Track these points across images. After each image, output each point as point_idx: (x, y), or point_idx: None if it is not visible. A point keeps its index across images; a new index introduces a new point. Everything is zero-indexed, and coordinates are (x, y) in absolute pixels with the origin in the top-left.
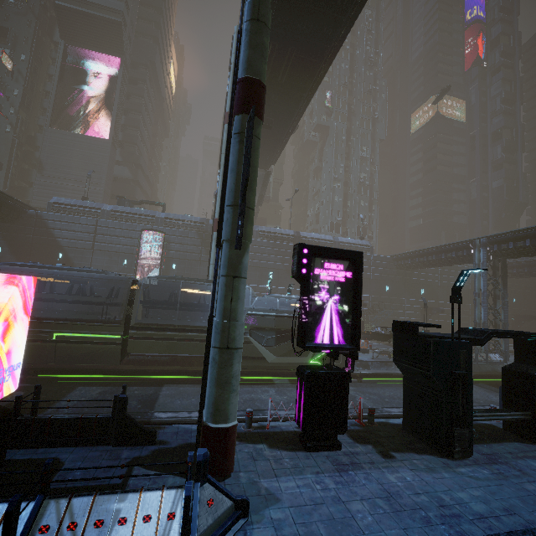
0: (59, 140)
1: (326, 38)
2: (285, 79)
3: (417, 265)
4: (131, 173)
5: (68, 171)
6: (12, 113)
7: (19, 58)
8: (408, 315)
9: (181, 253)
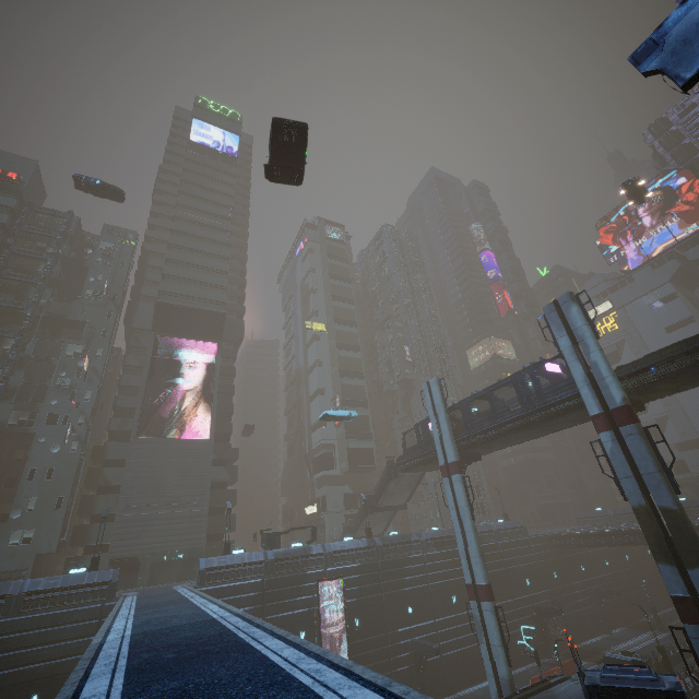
0: (149, 451)
1: (564, 427)
2: (514, 439)
3: (581, 546)
4: (229, 473)
5: (160, 492)
6: (81, 423)
7: (95, 353)
8: (584, 604)
9: (361, 598)
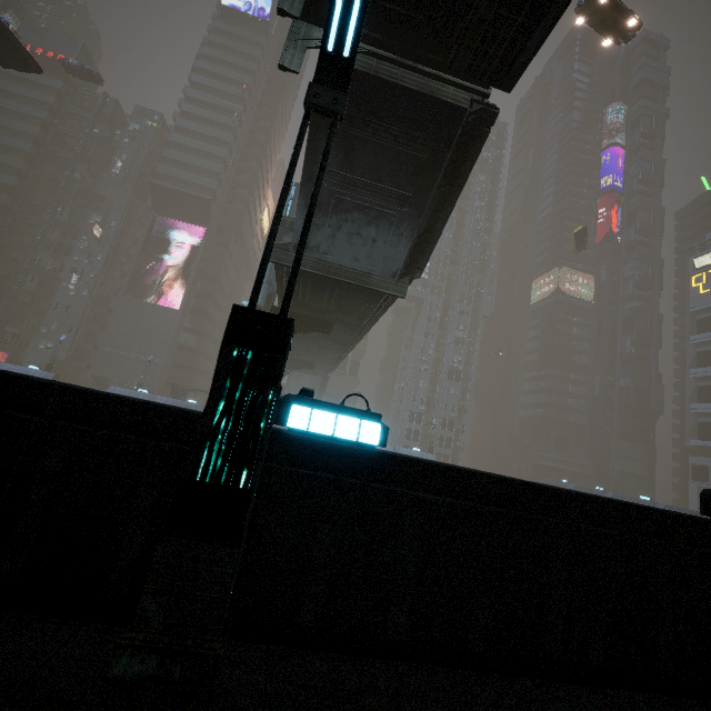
0: (131, 308)
1: (338, 347)
2: (315, 351)
3: None
4: (197, 342)
5: (133, 340)
6: (92, 277)
7: (110, 224)
8: None
9: None
